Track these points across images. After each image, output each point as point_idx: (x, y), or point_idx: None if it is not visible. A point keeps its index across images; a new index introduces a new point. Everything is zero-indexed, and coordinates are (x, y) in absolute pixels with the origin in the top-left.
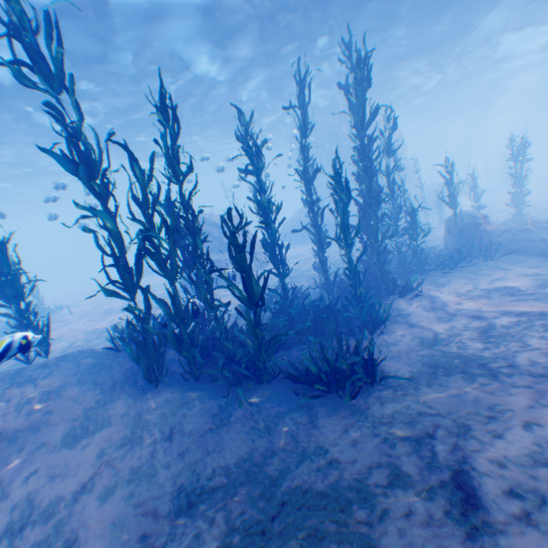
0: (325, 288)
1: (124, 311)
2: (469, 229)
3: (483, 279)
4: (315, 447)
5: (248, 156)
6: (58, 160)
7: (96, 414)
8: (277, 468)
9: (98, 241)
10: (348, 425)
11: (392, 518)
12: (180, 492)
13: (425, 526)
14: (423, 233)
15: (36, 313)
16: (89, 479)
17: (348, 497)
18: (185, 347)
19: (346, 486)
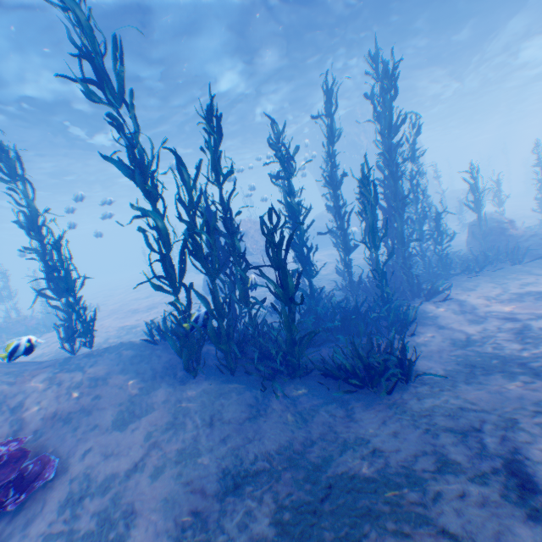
0: (350, 290)
1: (150, 310)
2: (495, 234)
3: (513, 283)
4: (355, 437)
5: (280, 162)
6: (116, 166)
7: (140, 401)
8: (319, 456)
9: (147, 239)
10: (386, 418)
11: (446, 500)
12: (225, 474)
13: (482, 507)
14: (448, 237)
15: (83, 307)
16: (139, 458)
17: (397, 482)
18: (222, 340)
19: (393, 472)
